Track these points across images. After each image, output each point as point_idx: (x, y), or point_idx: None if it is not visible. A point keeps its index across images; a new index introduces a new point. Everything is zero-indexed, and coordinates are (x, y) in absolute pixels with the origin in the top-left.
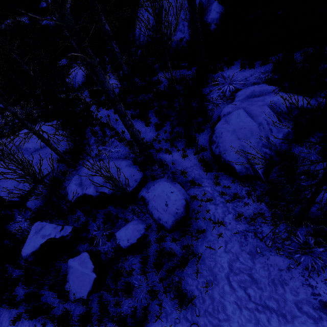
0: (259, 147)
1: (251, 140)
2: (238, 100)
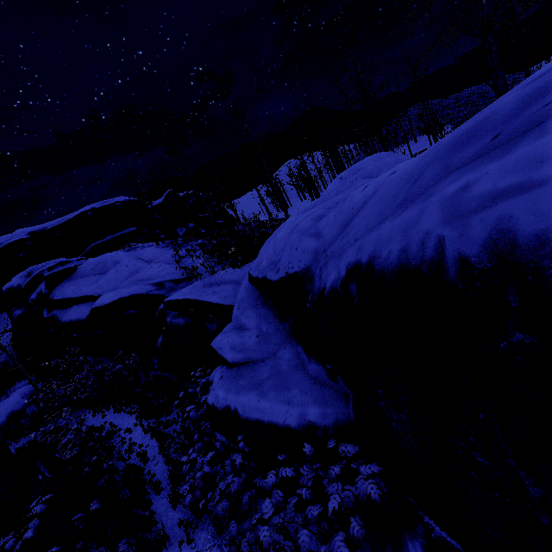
0: (6, 415)
1: (1, 413)
2: (8, 398)
